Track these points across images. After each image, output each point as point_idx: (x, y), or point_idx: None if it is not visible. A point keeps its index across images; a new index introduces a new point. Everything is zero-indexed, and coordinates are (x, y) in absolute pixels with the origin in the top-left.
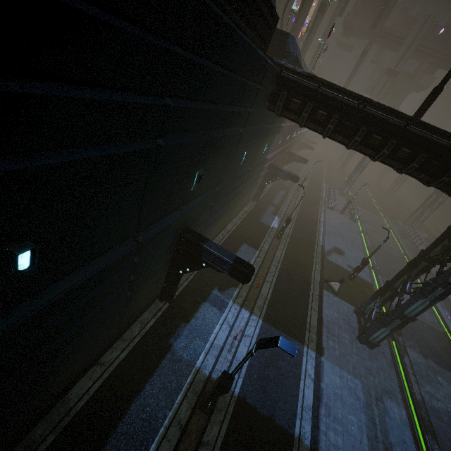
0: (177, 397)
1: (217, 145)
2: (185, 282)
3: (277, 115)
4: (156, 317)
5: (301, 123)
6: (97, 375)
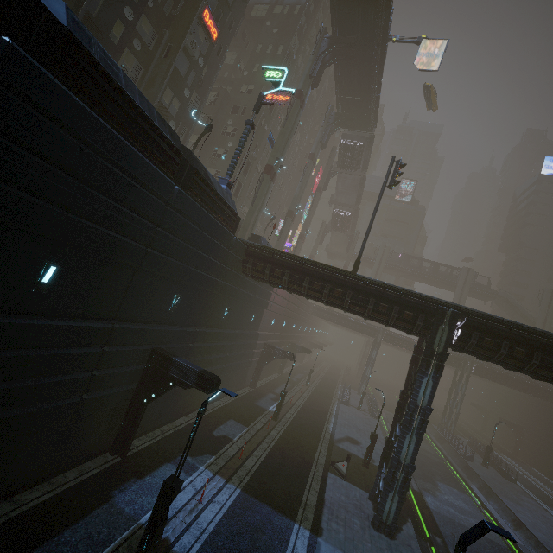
0: (104, 550)
1: (194, 277)
2: (148, 442)
3: (250, 277)
4: (100, 468)
5: (266, 279)
6: (3, 511)
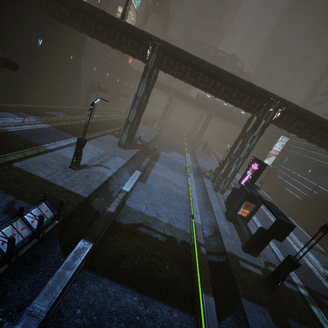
0: None
1: None
2: None
3: (49, 14)
4: None
5: (58, 16)
6: None
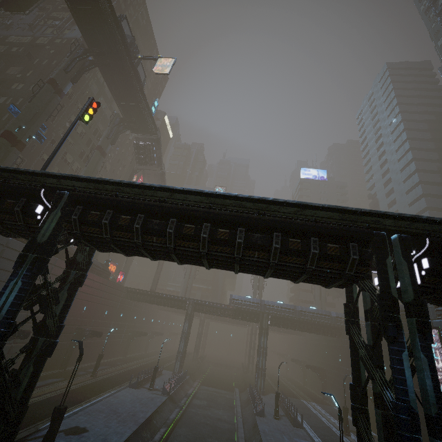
0: None
1: None
2: None
3: None
4: None
5: None
6: None
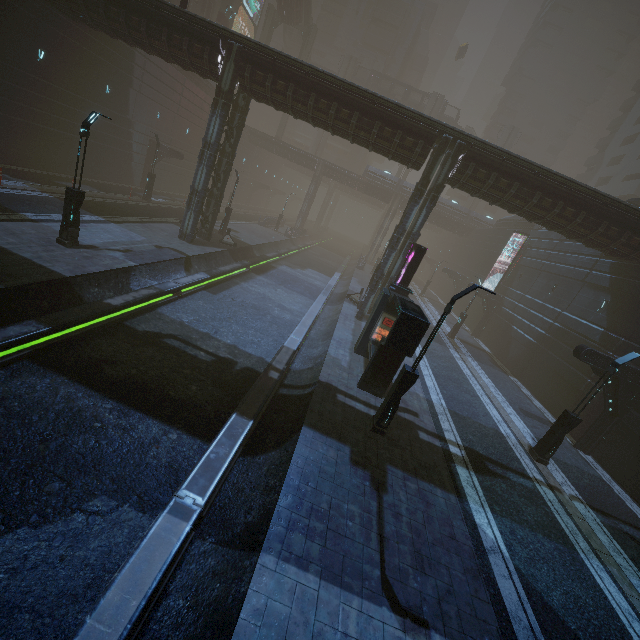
0: None
1: None
2: None
3: (52, 5)
4: None
5: (66, 6)
6: None
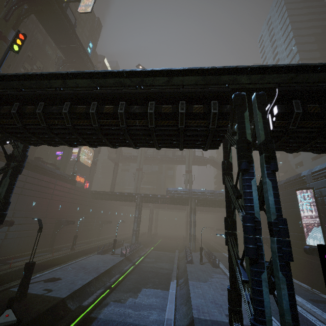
0: None
1: None
2: None
3: None
4: None
5: None
6: None
